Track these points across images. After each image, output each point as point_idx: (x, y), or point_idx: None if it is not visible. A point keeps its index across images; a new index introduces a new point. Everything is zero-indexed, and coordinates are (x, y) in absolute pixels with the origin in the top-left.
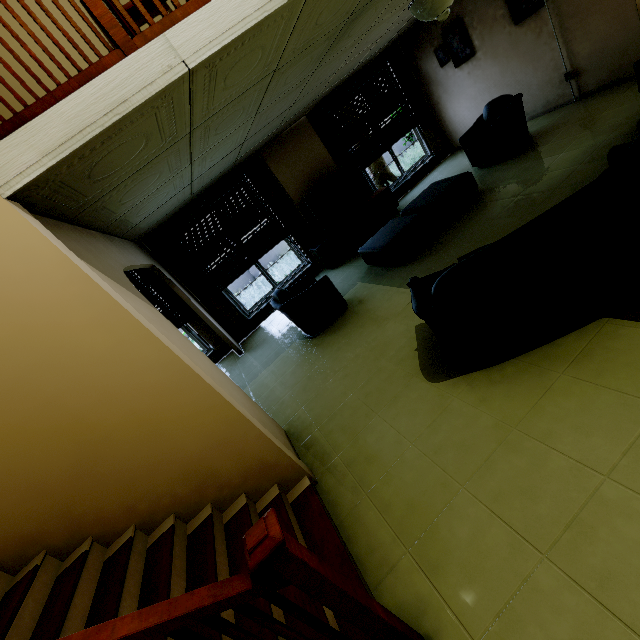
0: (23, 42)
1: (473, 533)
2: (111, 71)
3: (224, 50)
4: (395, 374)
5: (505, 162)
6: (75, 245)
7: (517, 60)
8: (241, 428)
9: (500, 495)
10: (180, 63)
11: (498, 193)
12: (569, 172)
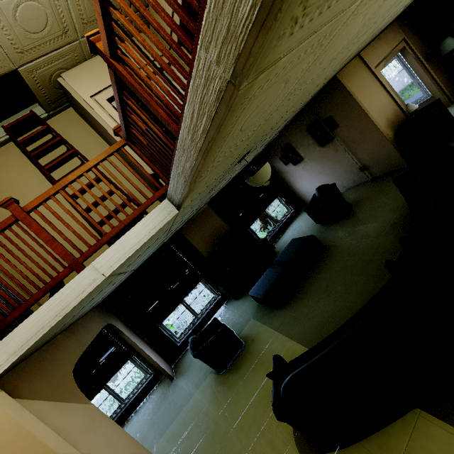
0: (14, 278)
1: None
2: (58, 293)
3: (128, 257)
4: (276, 437)
5: (336, 223)
6: (34, 381)
7: (328, 162)
8: None
9: None
10: (101, 275)
11: (334, 251)
12: (375, 242)
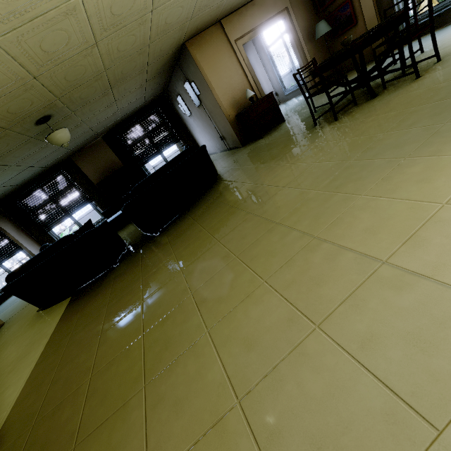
0: None
1: None
2: None
3: None
4: None
5: None
6: None
7: (205, 123)
8: None
9: None
10: None
11: None
12: None
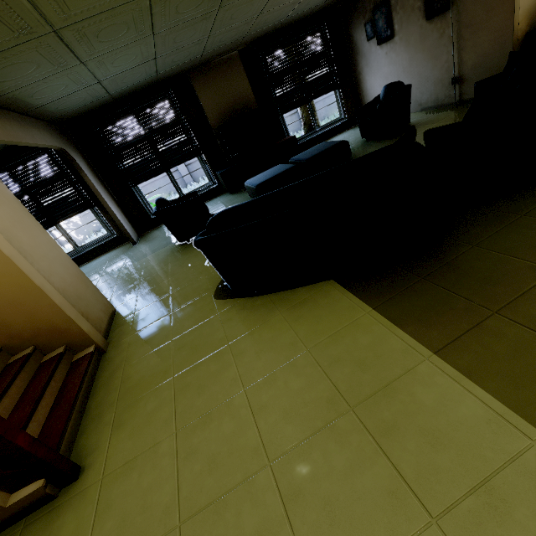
0: None
1: (155, 408)
2: None
3: None
4: (202, 286)
5: (382, 141)
6: None
7: (422, 53)
8: (35, 295)
9: (187, 387)
10: None
11: None
12: None
